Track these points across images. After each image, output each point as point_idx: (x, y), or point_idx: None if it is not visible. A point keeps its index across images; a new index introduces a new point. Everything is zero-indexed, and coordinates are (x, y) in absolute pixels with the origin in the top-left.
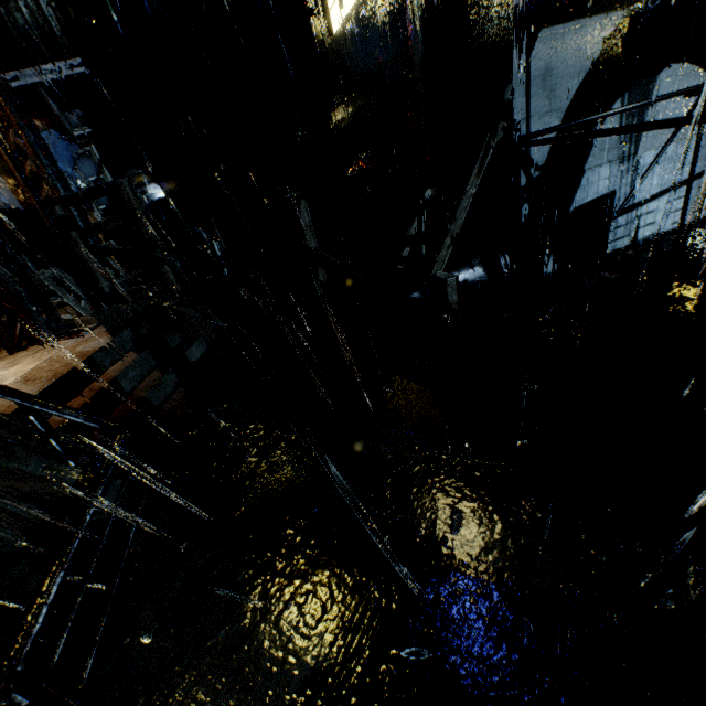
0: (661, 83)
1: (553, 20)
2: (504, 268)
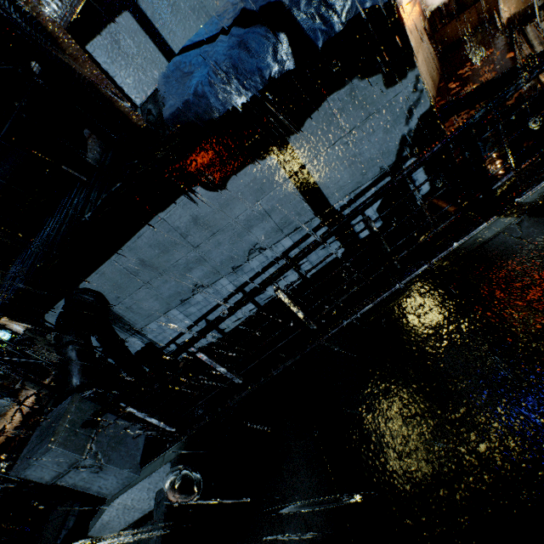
0: (124, 302)
1: (46, 310)
2: (127, 376)
